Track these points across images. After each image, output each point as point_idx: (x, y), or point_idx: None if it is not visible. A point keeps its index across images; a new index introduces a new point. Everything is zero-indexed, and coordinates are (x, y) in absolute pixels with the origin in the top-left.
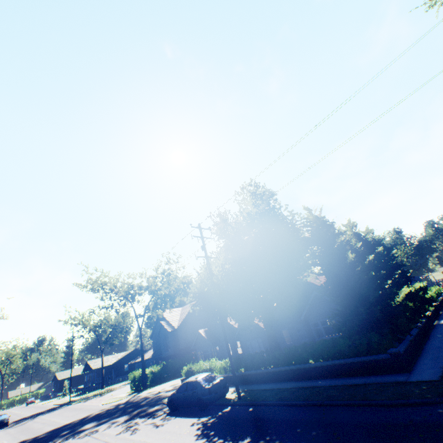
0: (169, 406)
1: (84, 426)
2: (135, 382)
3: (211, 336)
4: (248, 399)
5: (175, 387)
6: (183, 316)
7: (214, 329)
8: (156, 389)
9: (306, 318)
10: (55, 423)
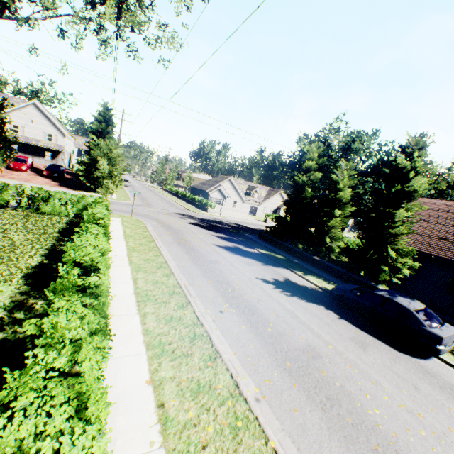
0: None
1: None
2: None
3: None
4: None
5: None
6: None
7: None
8: None
9: None
10: None
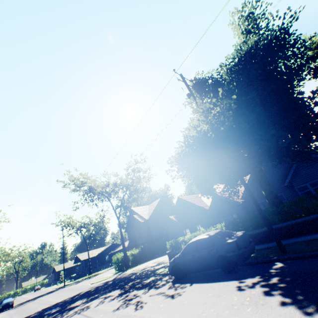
0: (172, 274)
1: (73, 303)
2: (118, 263)
3: (181, 220)
4: (305, 249)
5: (159, 263)
6: (151, 210)
7: (182, 214)
8: (139, 267)
9: (285, 187)
10: (48, 302)
